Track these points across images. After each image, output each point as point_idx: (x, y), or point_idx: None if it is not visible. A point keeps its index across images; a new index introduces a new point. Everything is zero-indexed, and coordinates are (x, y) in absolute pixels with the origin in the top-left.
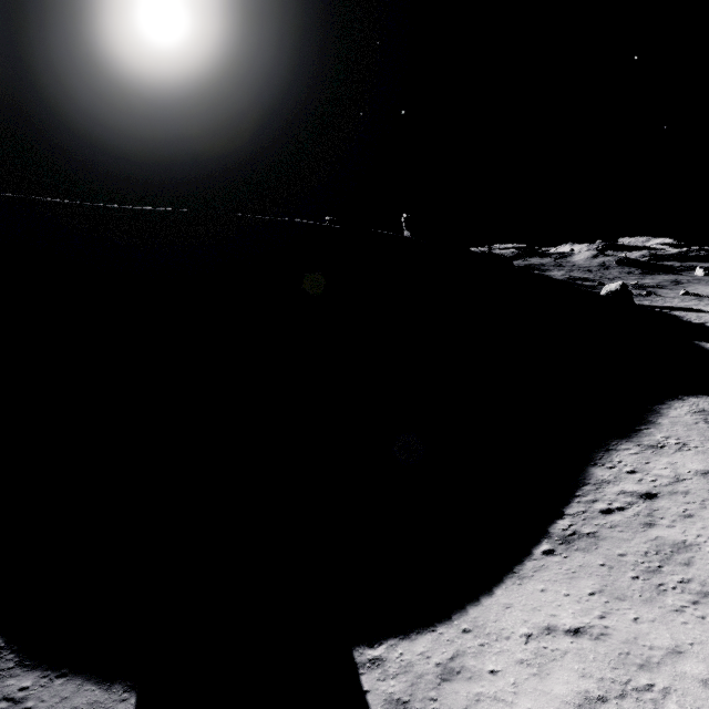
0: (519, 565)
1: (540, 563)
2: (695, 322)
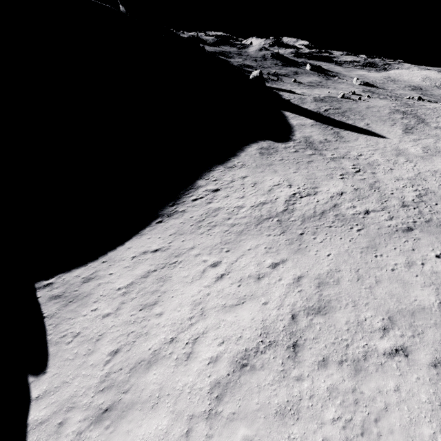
0: (142, 230)
1: (153, 227)
2: (286, 99)
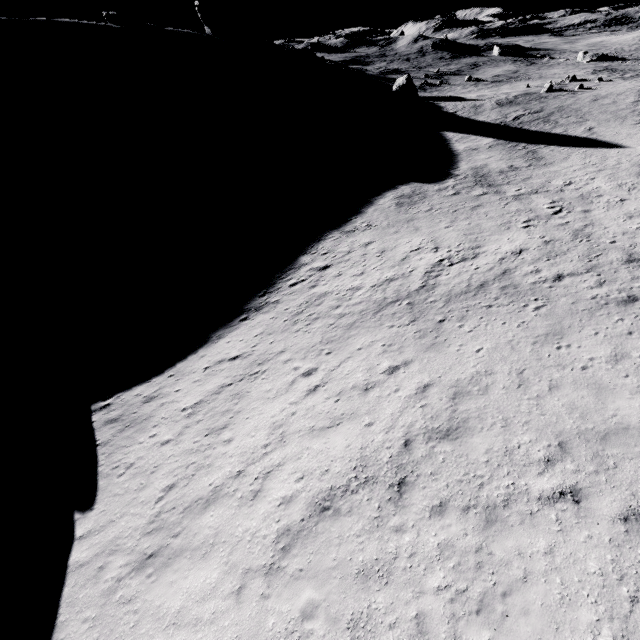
0: (221, 332)
1: (235, 327)
2: (450, 112)
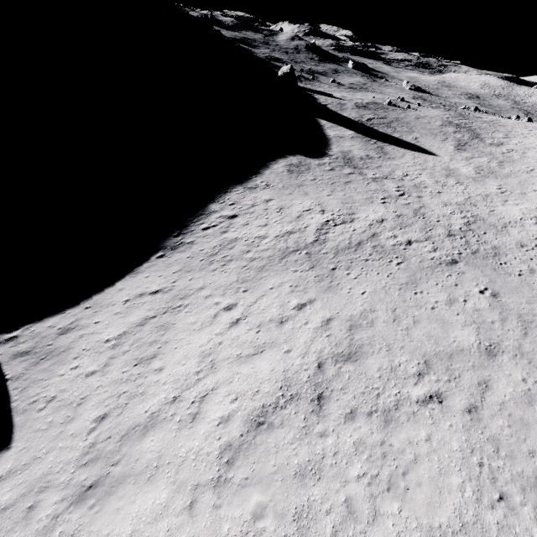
0: (139, 267)
1: (152, 263)
2: (322, 104)
